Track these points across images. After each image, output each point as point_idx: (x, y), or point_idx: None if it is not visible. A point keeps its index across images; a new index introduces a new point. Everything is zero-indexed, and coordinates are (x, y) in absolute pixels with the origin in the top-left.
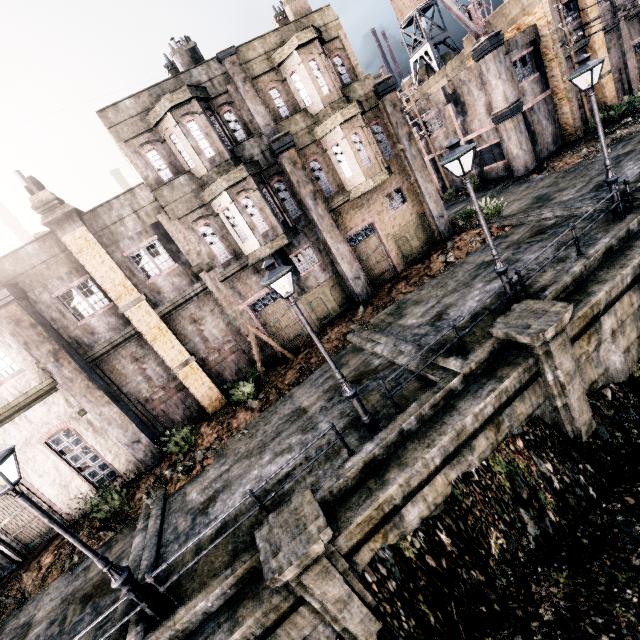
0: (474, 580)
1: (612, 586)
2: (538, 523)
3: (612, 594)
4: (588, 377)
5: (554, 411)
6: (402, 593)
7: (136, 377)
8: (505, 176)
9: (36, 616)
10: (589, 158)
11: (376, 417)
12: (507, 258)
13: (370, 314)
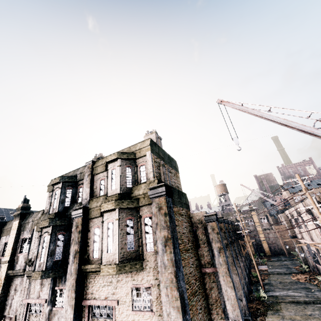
0: None
1: None
2: None
3: None
4: None
5: None
6: None
7: None
8: None
9: None
10: None
11: None
12: None
13: None
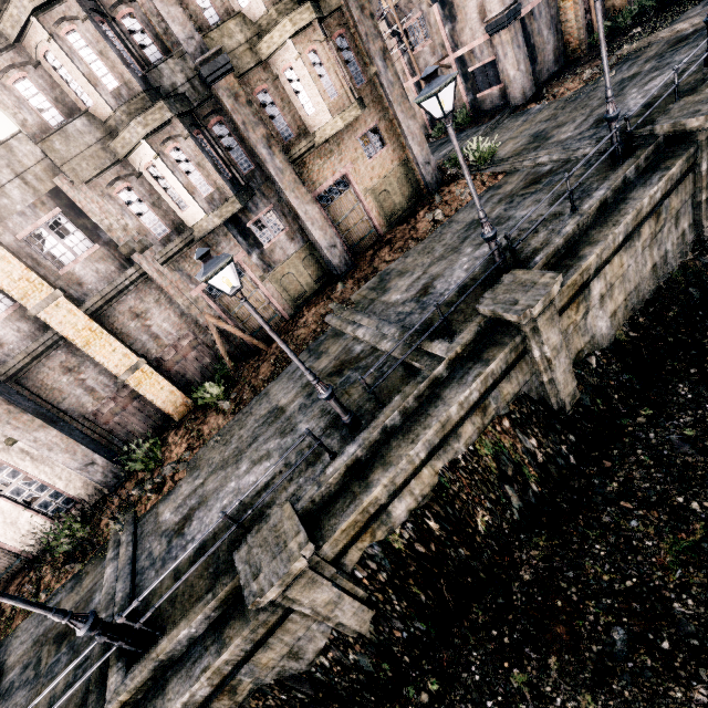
0: (462, 556)
1: (584, 543)
2: (522, 496)
3: (583, 550)
4: (575, 347)
5: (540, 386)
6: (393, 581)
7: (74, 390)
8: (501, 106)
9: (7, 662)
10: (592, 82)
11: (358, 414)
12: (499, 215)
13: (351, 289)
